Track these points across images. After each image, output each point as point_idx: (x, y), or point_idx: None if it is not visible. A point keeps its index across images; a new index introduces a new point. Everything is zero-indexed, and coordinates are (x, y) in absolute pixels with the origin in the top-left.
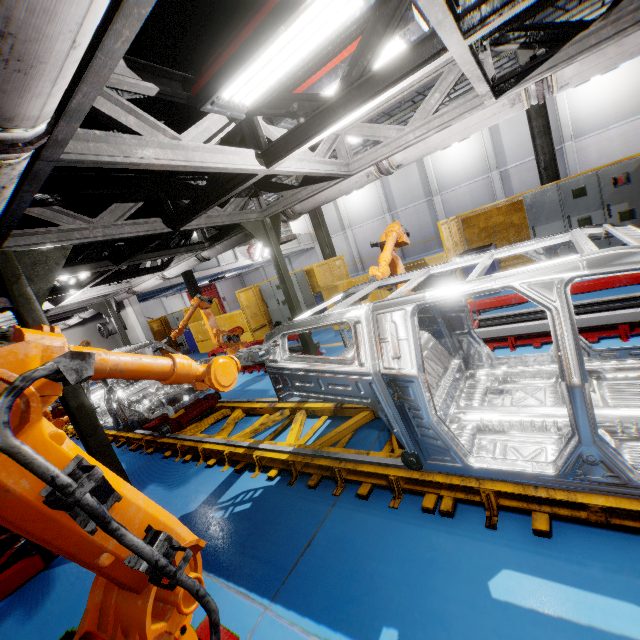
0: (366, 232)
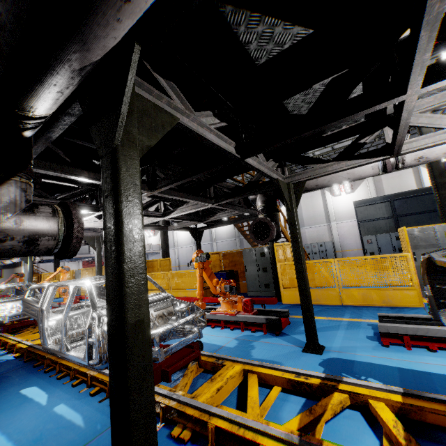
0: (184, 251)
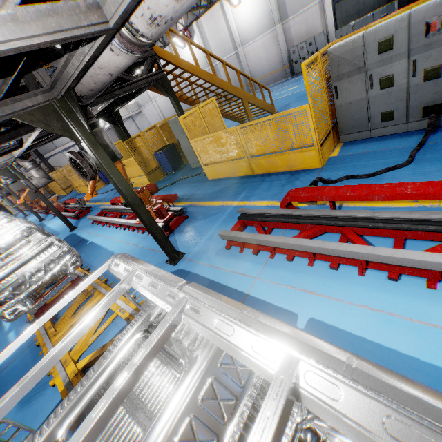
0: (163, 102)
